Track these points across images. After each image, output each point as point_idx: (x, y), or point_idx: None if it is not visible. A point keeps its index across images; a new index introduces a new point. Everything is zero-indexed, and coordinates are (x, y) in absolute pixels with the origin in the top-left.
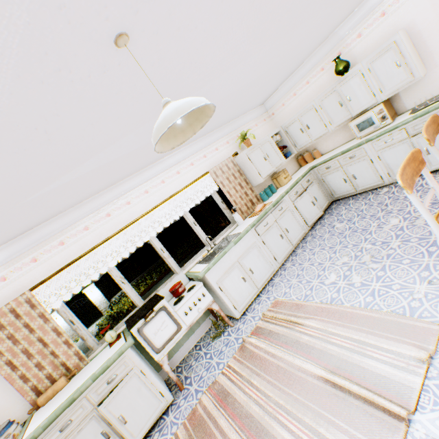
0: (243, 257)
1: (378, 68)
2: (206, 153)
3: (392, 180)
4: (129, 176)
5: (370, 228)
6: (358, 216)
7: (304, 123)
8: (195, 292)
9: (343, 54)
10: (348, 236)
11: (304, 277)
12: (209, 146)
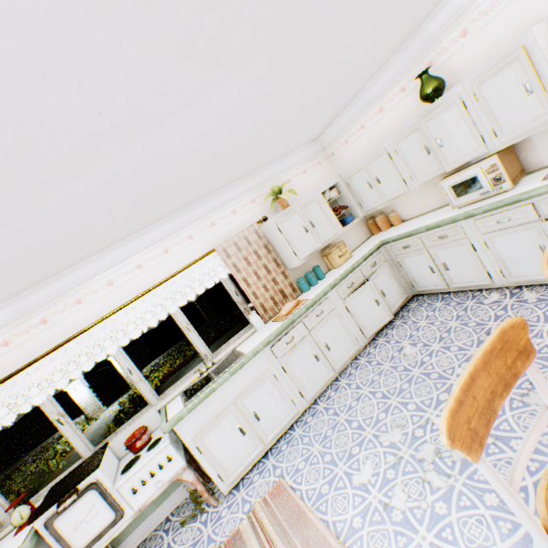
0: (245, 395)
1: (492, 93)
2: (216, 219)
3: (507, 282)
4: (81, 262)
5: (450, 378)
6: (440, 341)
7: (372, 173)
8: (156, 455)
9: (436, 65)
10: (414, 382)
11: (330, 447)
12: (222, 208)
